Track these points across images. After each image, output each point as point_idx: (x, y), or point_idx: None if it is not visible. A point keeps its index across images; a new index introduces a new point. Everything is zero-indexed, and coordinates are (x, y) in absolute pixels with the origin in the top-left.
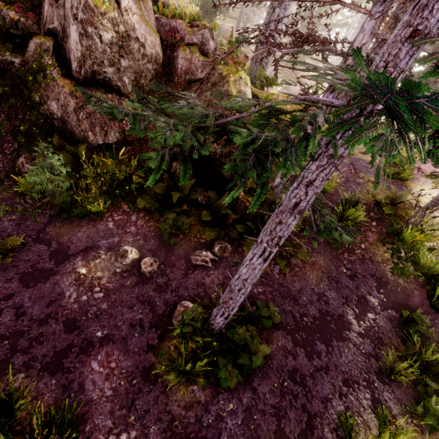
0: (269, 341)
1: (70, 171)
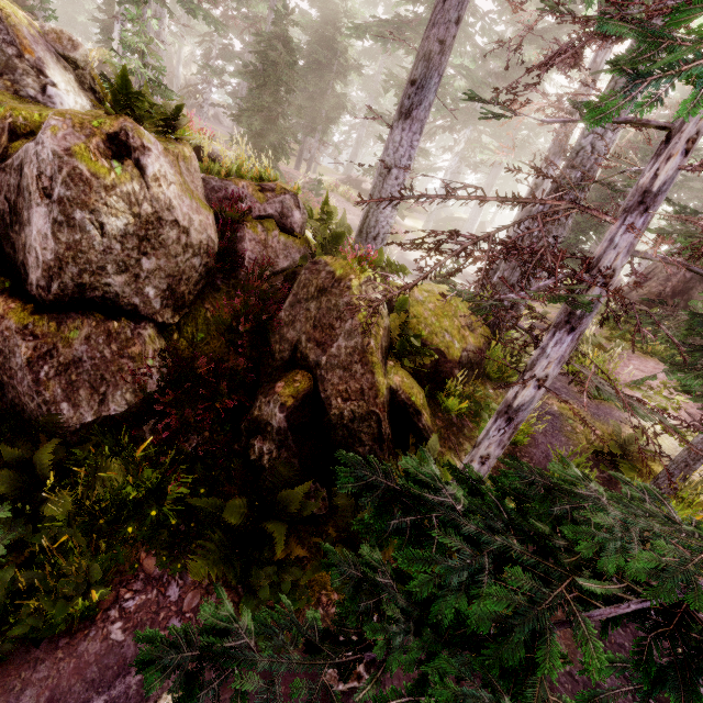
0: None
1: (10, 514)
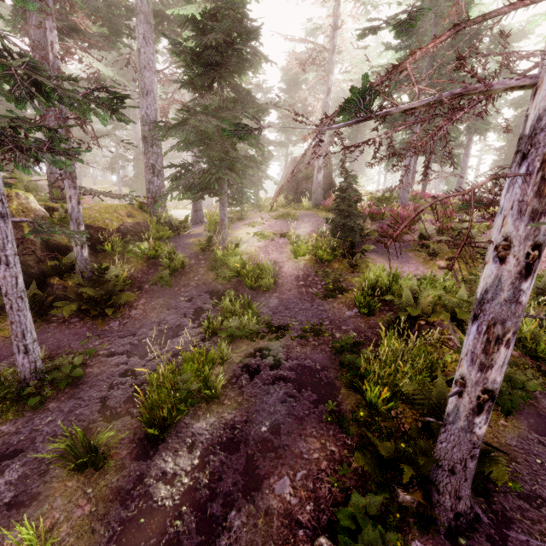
0: (102, 366)
1: None
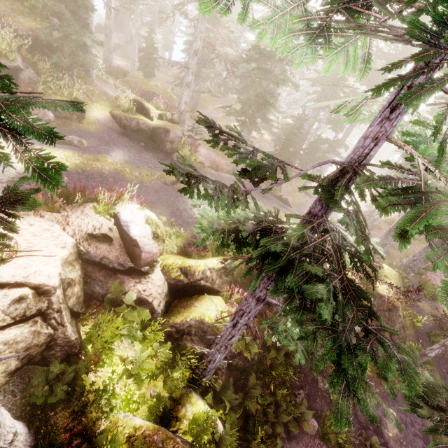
0: None
1: None
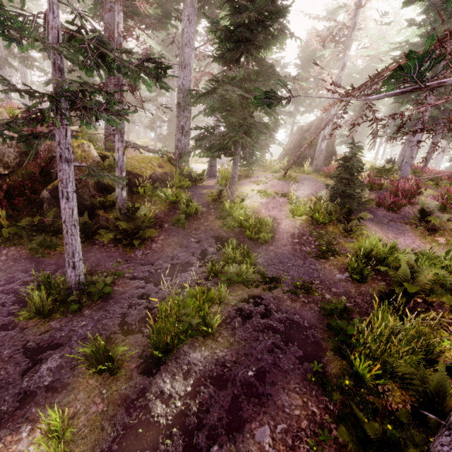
0: (126, 287)
1: None
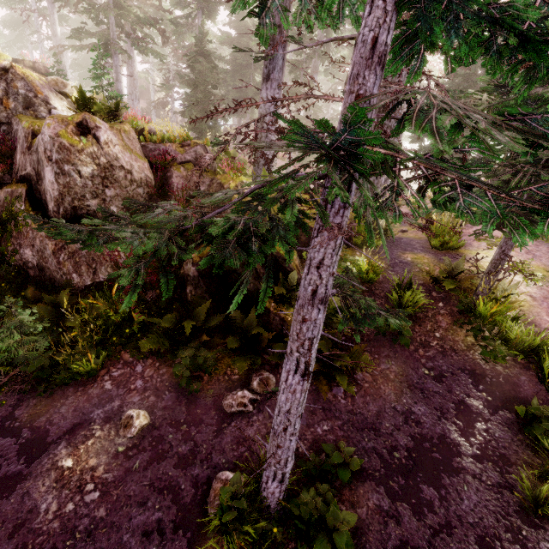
0: (356, 504)
1: (49, 325)
